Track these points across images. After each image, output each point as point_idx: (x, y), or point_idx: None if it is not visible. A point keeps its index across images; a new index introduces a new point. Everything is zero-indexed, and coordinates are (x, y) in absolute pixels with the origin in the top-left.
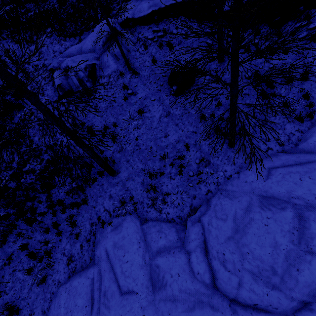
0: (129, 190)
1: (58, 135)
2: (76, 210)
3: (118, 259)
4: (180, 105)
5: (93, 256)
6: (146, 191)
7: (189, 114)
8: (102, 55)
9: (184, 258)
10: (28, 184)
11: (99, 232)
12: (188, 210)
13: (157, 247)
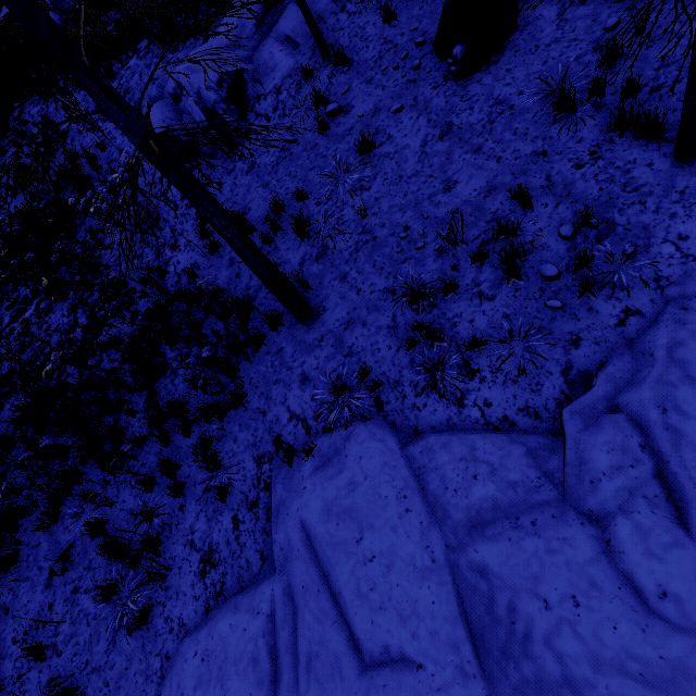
0: (354, 354)
1: (168, 251)
2: (217, 424)
3: (341, 552)
4: (480, 97)
5: (269, 550)
6: (406, 348)
7: (514, 112)
8: (258, 49)
9: (585, 541)
10: (107, 375)
11: (282, 478)
12: (560, 385)
13: (467, 509)
